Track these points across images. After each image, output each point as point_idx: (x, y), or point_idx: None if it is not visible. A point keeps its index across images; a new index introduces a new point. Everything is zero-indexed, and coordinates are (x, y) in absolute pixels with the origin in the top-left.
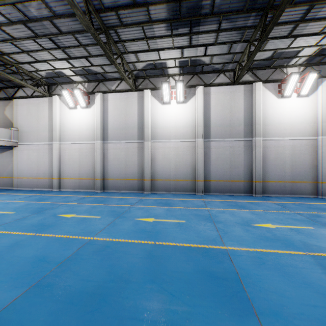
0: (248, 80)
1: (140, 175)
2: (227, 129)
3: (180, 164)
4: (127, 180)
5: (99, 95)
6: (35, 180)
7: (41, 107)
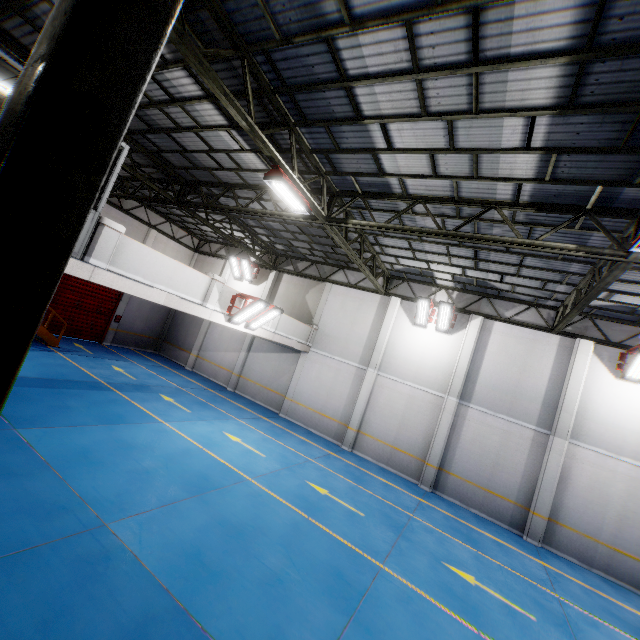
0: None
1: (523, 497)
2: None
3: (632, 518)
4: (489, 492)
5: (478, 320)
6: (317, 416)
7: (364, 306)
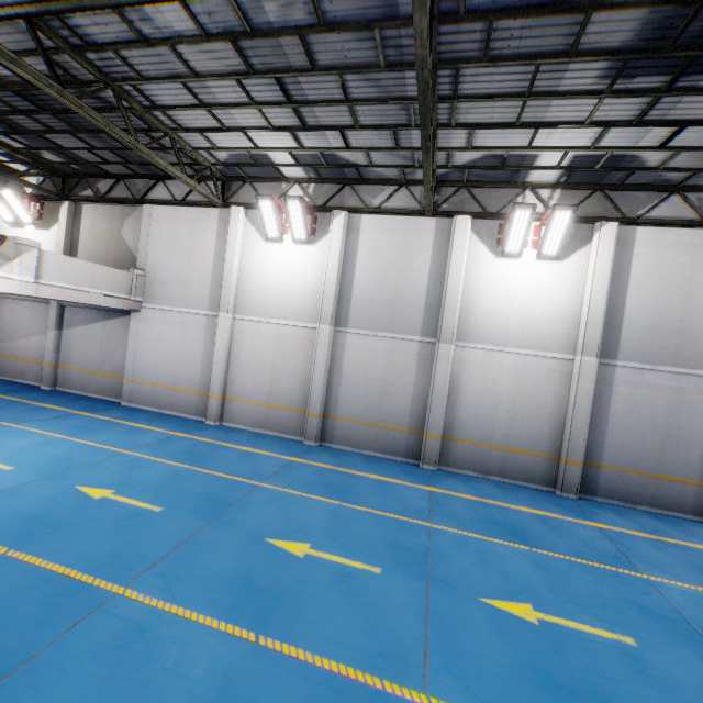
0: None
1: (415, 421)
2: (668, 341)
3: (522, 412)
4: (381, 427)
5: (341, 217)
6: (170, 392)
7: (200, 228)
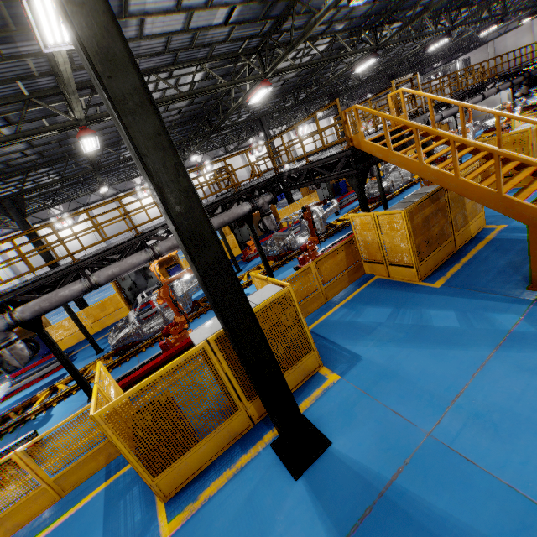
0: (113, 193)
1: None
2: (117, 229)
3: None
4: None
5: None
6: None
7: None
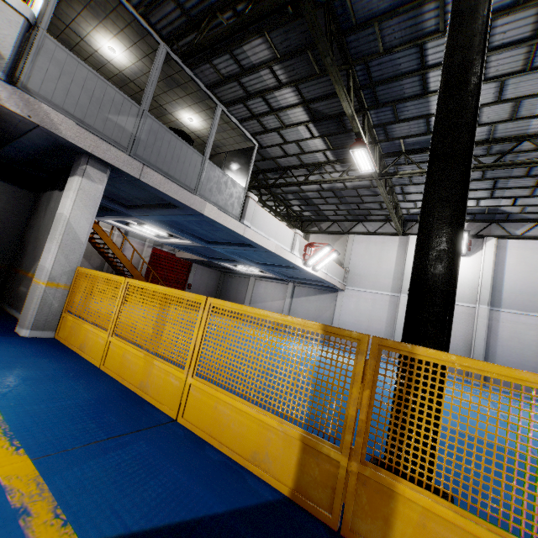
0: None
1: None
2: None
3: None
4: None
5: (492, 241)
6: None
7: (386, 247)
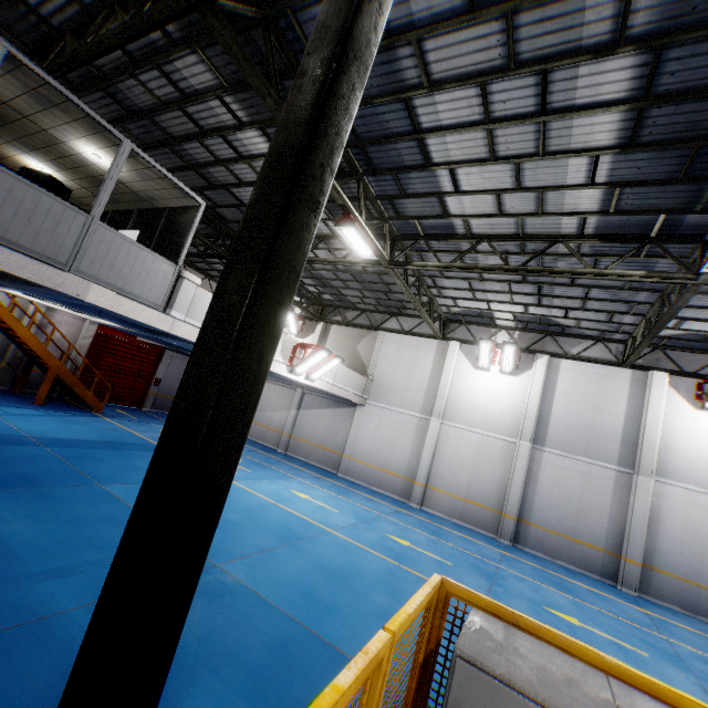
0: None
1: (612, 543)
2: None
3: None
4: (575, 541)
5: (544, 359)
6: (379, 473)
7: (421, 352)
